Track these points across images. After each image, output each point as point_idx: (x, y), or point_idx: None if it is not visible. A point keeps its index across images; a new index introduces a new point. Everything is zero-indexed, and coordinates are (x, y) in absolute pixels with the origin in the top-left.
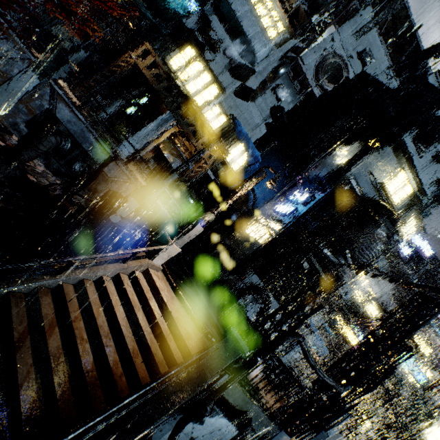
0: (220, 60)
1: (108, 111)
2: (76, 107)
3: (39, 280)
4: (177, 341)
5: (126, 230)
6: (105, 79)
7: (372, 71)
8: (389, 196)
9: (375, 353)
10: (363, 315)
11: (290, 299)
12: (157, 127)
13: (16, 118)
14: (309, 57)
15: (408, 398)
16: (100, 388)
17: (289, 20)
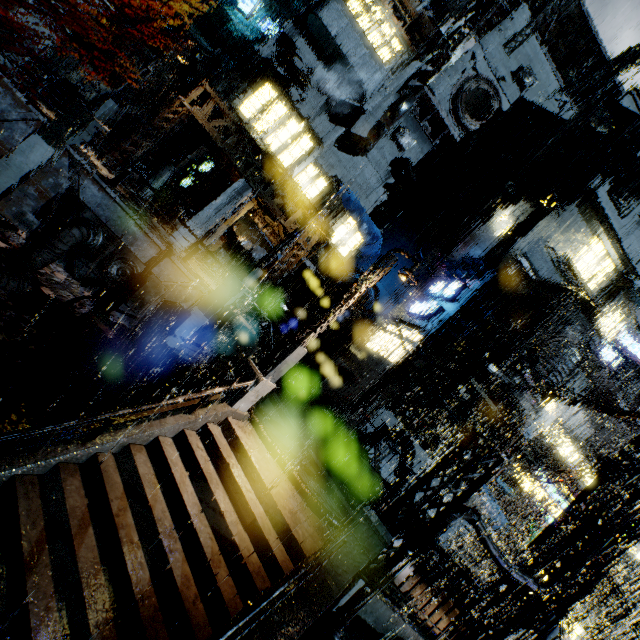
0: (312, 100)
1: (156, 185)
2: (108, 183)
3: (60, 453)
4: (279, 532)
5: (192, 358)
6: (148, 140)
7: (536, 98)
8: (580, 279)
9: (592, 529)
10: (552, 457)
11: (451, 453)
12: (228, 203)
13: (21, 206)
14: (440, 85)
15: (637, 586)
16: (164, 625)
17: (408, 34)
